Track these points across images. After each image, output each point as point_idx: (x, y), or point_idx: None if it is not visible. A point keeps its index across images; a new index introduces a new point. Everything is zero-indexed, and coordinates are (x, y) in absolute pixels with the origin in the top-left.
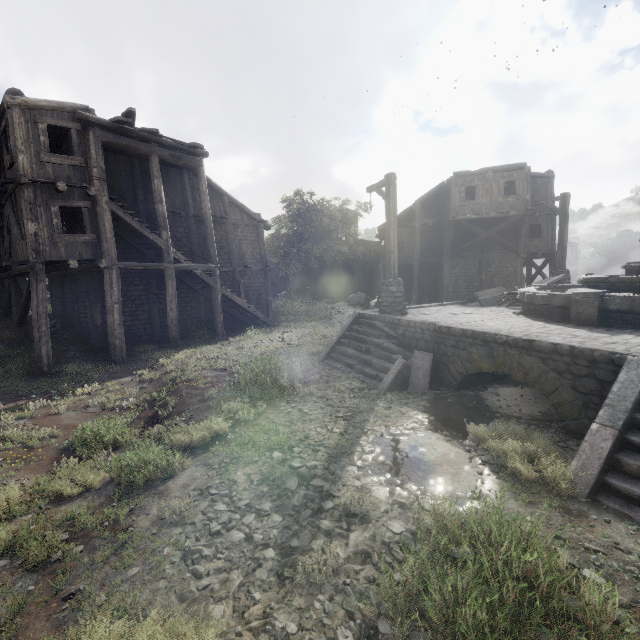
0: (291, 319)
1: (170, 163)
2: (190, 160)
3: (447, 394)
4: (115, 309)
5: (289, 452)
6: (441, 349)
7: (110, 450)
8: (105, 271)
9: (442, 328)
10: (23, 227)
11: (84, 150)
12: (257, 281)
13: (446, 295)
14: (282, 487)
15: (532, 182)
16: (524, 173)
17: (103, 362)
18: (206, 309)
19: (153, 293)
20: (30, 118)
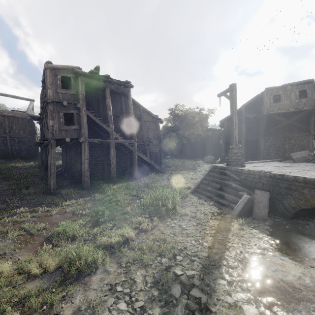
0: (173, 169)
1: (115, 91)
2: (124, 89)
3: (283, 222)
4: (86, 162)
5: (173, 259)
6: (276, 189)
7: (69, 241)
8: (82, 143)
9: (276, 175)
10: (47, 123)
11: (76, 87)
12: (156, 149)
13: (262, 157)
14: (168, 292)
15: None
16: (312, 85)
17: (79, 188)
18: (130, 163)
19: (105, 155)
20: (54, 73)
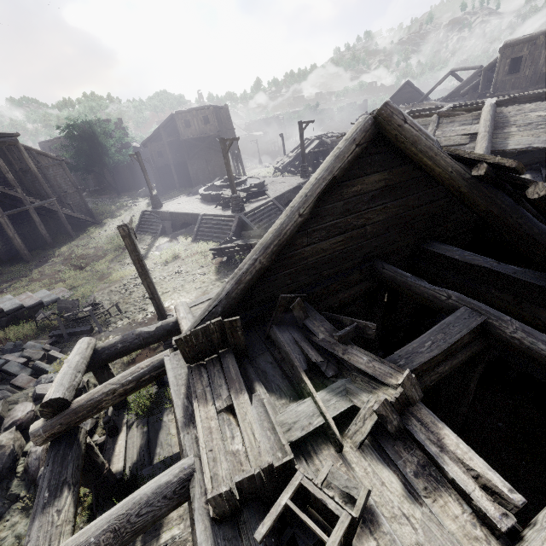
0: (108, 216)
1: None
2: (11, 141)
3: (177, 232)
4: (16, 236)
5: None
6: (173, 219)
7: (78, 275)
8: (0, 219)
9: (171, 212)
10: None
11: None
12: (76, 199)
13: (194, 182)
14: None
15: (219, 111)
16: (211, 111)
17: (22, 263)
18: (54, 224)
19: (20, 223)
20: None
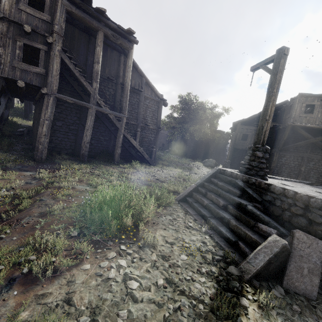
0: (165, 164)
1: (111, 41)
2: (125, 42)
3: None
4: (45, 124)
5: None
6: None
7: None
8: (45, 96)
9: None
10: None
11: (53, 12)
12: (150, 135)
13: (271, 174)
14: None
15: None
16: None
17: (28, 158)
18: (114, 143)
19: (82, 124)
20: None
